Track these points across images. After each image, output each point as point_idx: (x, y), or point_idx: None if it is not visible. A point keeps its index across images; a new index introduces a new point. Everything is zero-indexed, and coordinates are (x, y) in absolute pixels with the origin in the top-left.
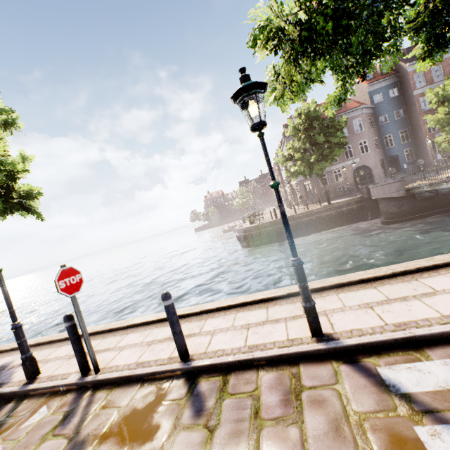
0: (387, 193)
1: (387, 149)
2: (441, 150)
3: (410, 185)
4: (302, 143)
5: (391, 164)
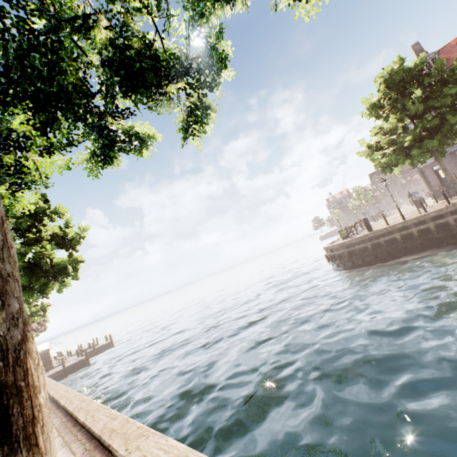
0: None
1: None
2: None
3: None
4: (396, 120)
5: None
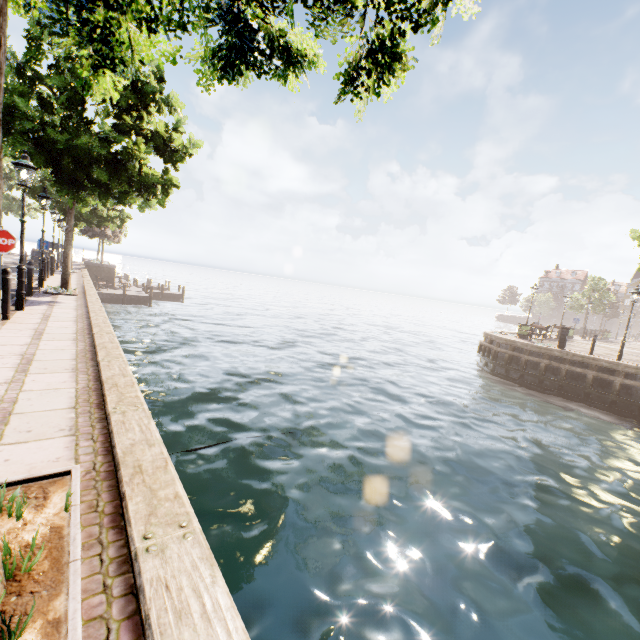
0: None
1: None
2: None
3: None
4: None
5: None
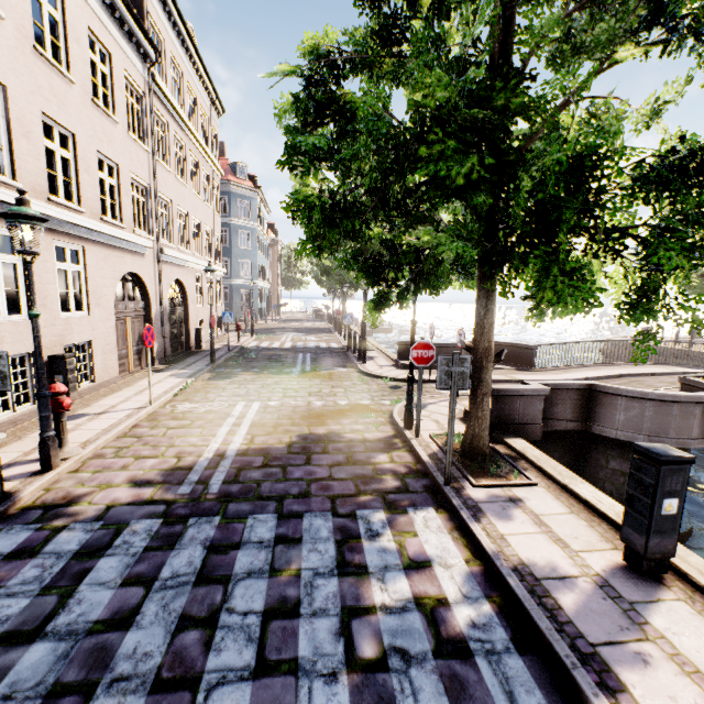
0: None
1: None
2: None
3: None
4: None
5: None
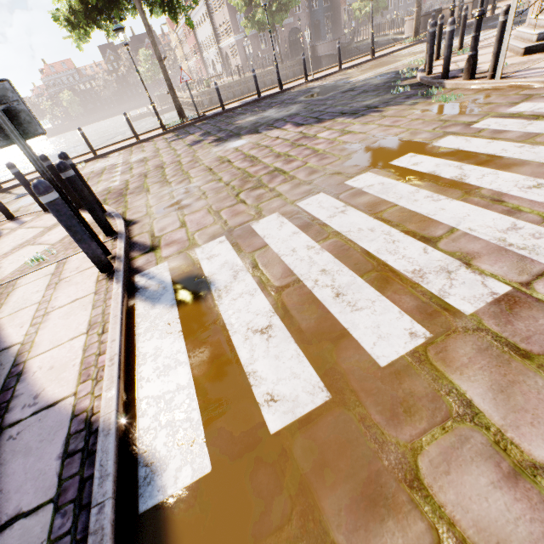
0: (331, 50)
1: (313, 11)
2: (355, 18)
3: (345, 43)
4: None
5: (315, 30)
